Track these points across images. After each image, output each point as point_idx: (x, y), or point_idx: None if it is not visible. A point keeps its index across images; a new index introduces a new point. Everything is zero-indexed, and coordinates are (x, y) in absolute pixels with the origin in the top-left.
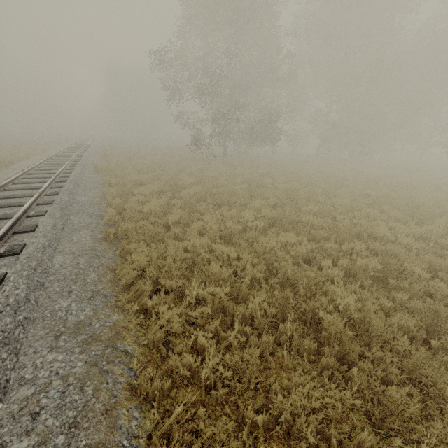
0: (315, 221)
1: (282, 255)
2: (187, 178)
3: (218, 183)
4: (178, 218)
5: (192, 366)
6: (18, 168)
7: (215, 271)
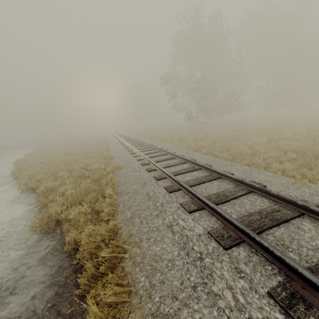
0: (292, 137)
1: (286, 148)
2: (201, 134)
3: (220, 133)
4: (220, 146)
5: (279, 170)
6: (113, 144)
7: (266, 150)
